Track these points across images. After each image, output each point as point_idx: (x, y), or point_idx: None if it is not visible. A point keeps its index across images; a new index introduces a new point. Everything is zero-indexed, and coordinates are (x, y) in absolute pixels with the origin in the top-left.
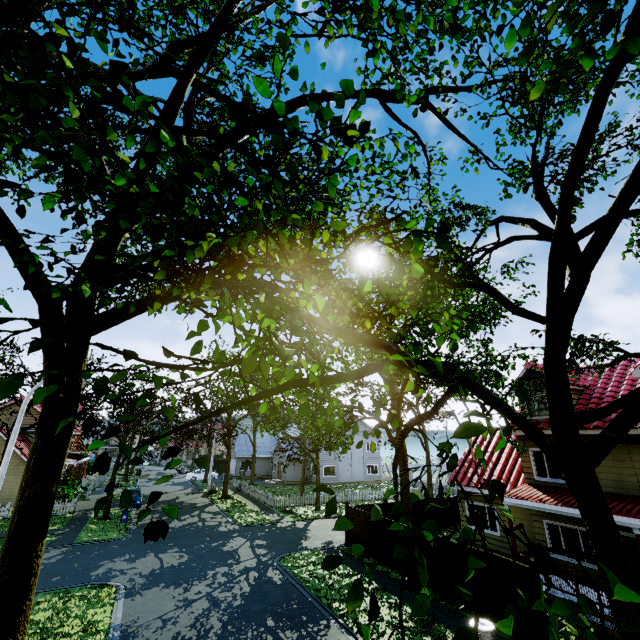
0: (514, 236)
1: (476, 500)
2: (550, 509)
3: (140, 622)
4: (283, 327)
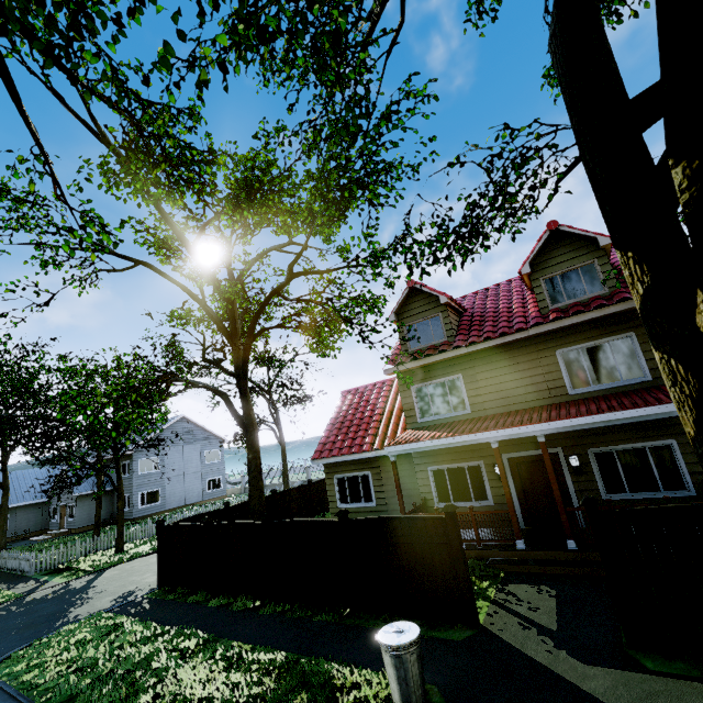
0: None
1: (348, 471)
2: (446, 444)
3: None
4: None
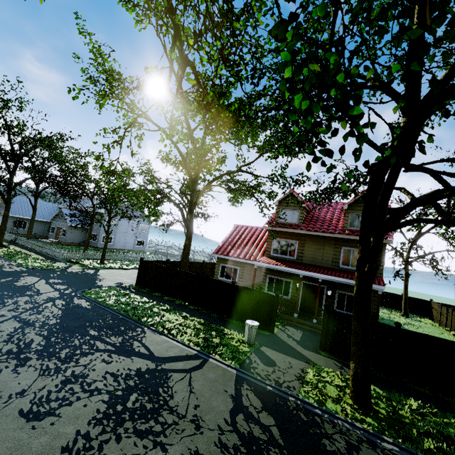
0: (378, 85)
1: (228, 264)
2: (281, 269)
3: None
4: (359, 3)
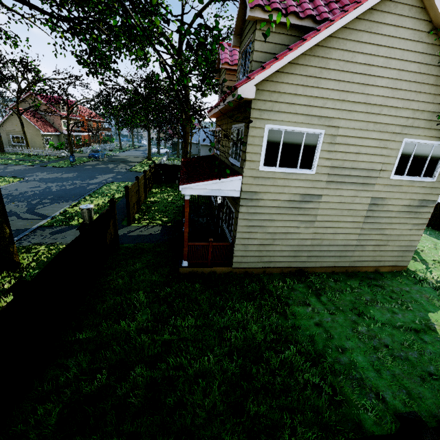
0: None
1: None
2: None
3: (8, 188)
4: None
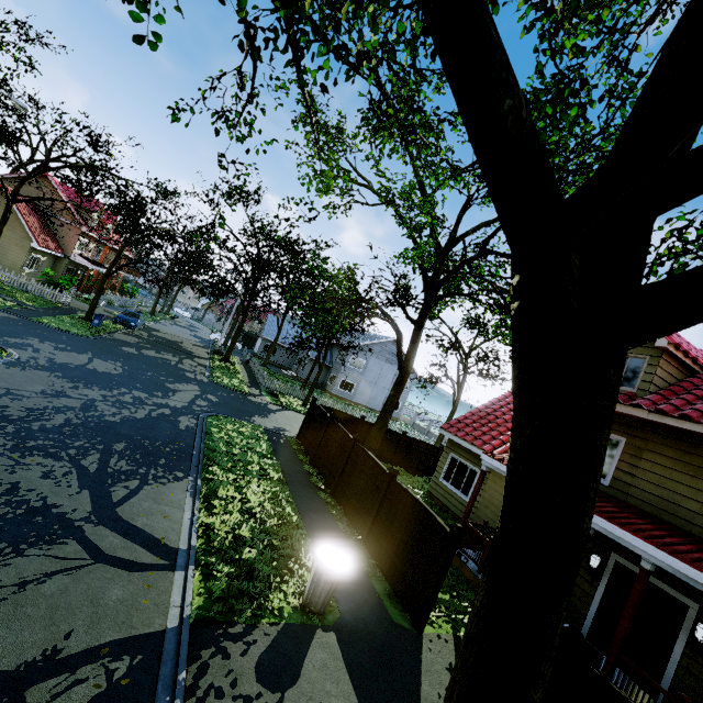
0: None
1: (463, 457)
2: None
3: None
4: None
